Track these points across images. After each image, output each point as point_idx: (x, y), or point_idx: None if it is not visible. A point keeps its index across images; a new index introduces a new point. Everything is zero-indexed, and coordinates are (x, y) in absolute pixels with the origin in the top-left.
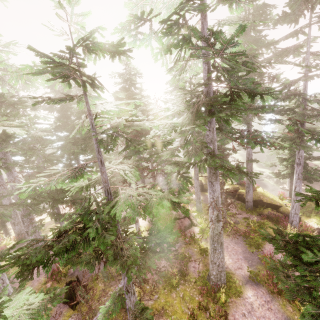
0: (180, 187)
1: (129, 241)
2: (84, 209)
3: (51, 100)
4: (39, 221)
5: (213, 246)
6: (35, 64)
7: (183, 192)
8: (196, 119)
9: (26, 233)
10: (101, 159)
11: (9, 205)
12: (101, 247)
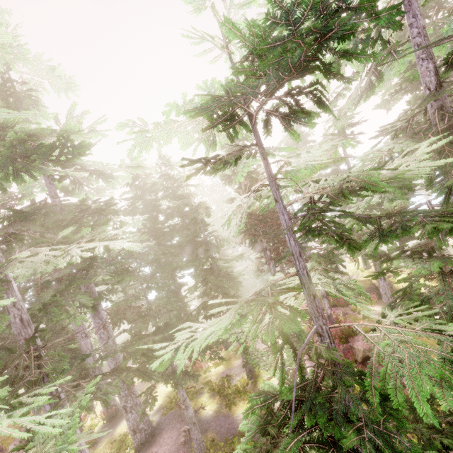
0: None
1: None
2: (300, 390)
3: (220, 162)
4: (148, 390)
5: None
6: (185, 101)
7: None
8: None
9: (123, 409)
10: (305, 268)
11: (111, 374)
12: None
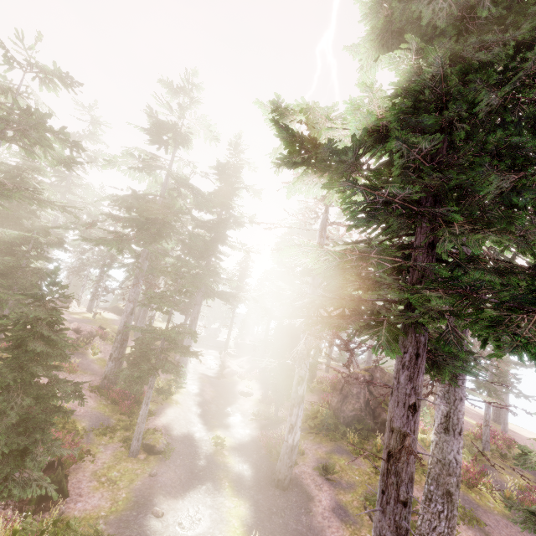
0: None
1: None
2: None
3: None
4: None
5: None
6: None
7: None
8: None
9: None
10: None
11: None
12: None
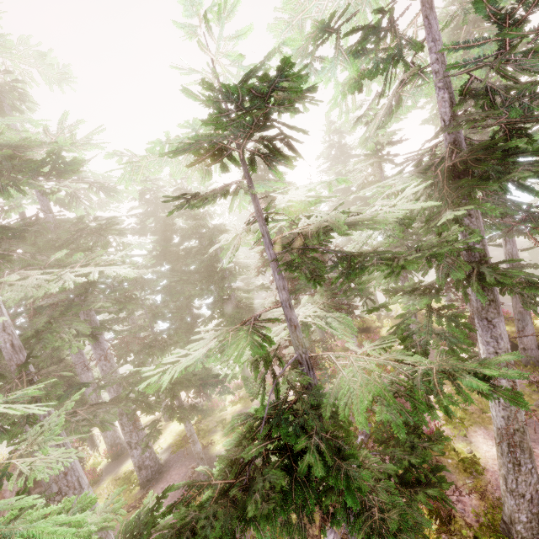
0: (450, 340)
1: (367, 469)
2: (272, 408)
3: (201, 200)
4: (152, 424)
5: (512, 458)
6: (169, 138)
7: (463, 350)
8: (461, 194)
9: (128, 445)
10: (288, 300)
11: (110, 403)
12: (348, 500)
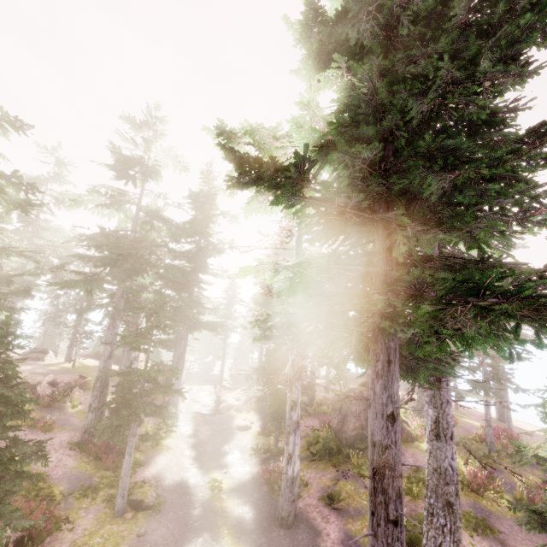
0: None
1: None
2: None
3: None
4: None
5: None
6: None
7: None
8: None
9: None
10: None
11: None
12: None
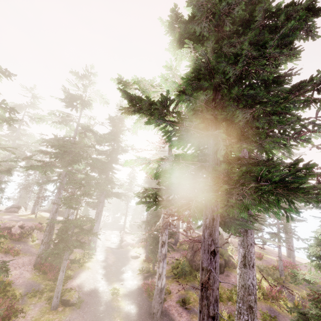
0: None
1: None
2: None
3: None
4: None
5: None
6: None
7: None
8: None
9: None
10: None
11: None
12: None
